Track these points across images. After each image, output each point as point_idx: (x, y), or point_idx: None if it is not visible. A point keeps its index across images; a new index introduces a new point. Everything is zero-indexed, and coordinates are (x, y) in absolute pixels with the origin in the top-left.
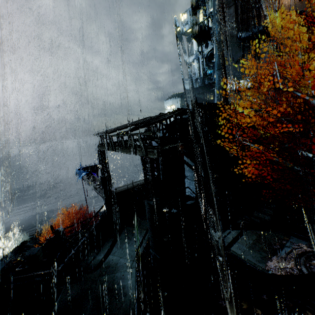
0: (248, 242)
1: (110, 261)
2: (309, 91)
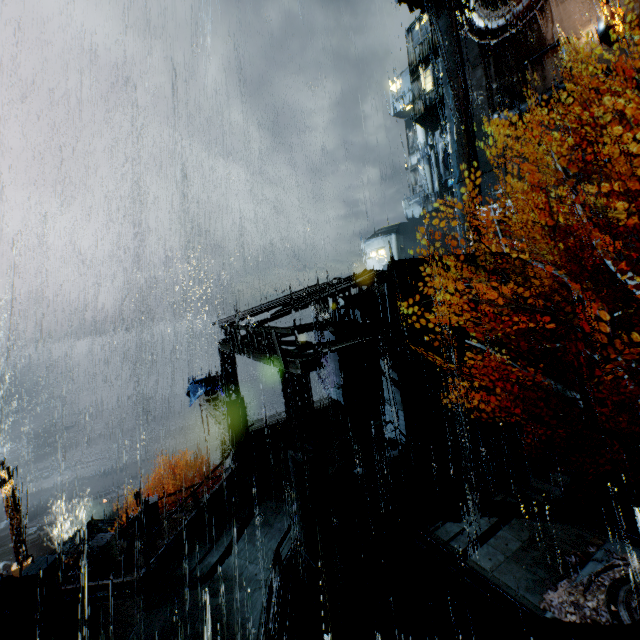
0: (511, 545)
1: (230, 567)
2: None
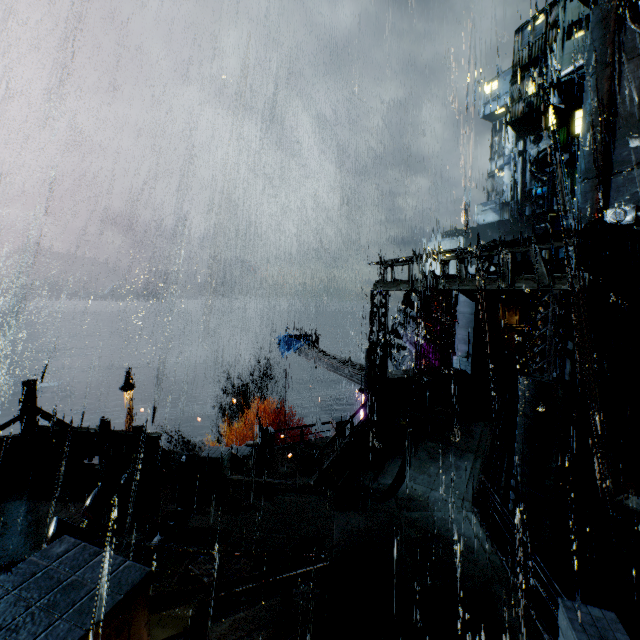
0: None
1: (411, 490)
2: None
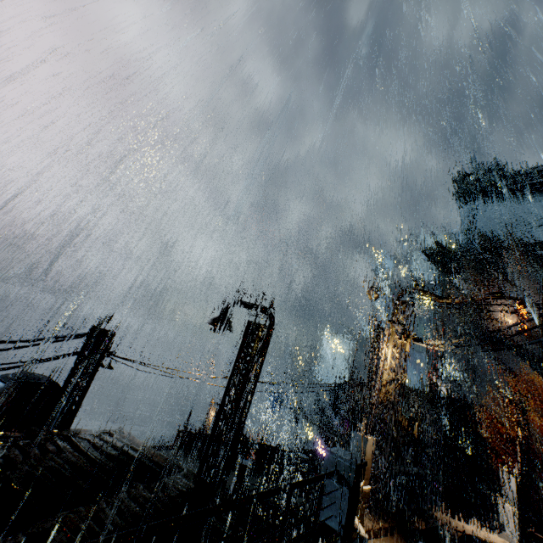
0: None
1: None
2: (531, 418)
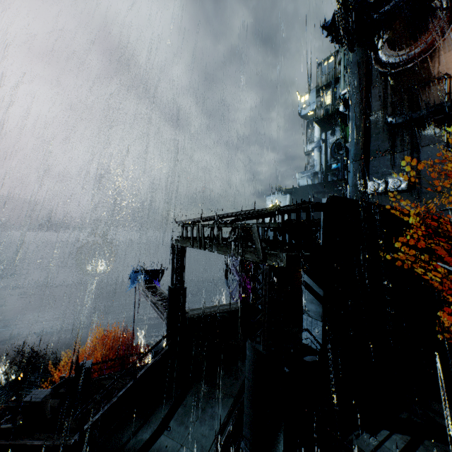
0: None
1: (162, 448)
2: None
